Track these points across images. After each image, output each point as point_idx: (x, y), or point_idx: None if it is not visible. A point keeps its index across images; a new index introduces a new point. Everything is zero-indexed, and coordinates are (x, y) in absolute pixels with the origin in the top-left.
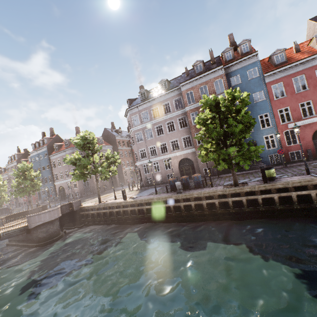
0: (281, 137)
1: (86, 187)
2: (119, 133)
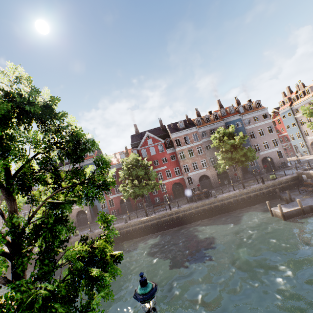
0: (107, 203)
1: None
2: None
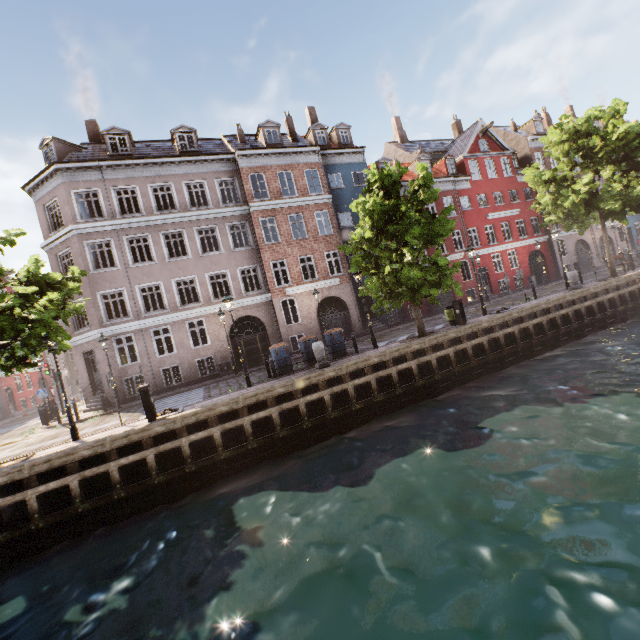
0: None
1: None
2: None
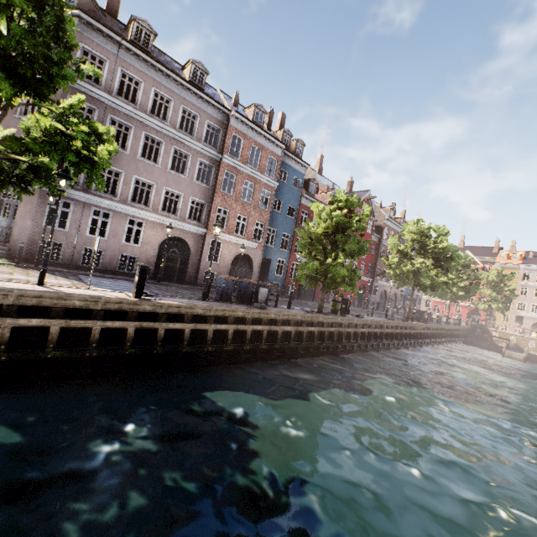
0: (289, 267)
1: None
2: None
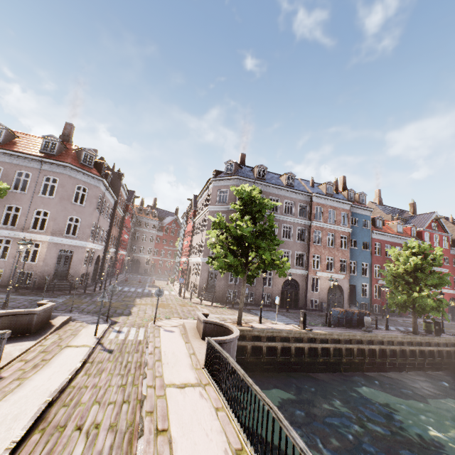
0: (372, 289)
1: (58, 268)
2: (122, 181)
